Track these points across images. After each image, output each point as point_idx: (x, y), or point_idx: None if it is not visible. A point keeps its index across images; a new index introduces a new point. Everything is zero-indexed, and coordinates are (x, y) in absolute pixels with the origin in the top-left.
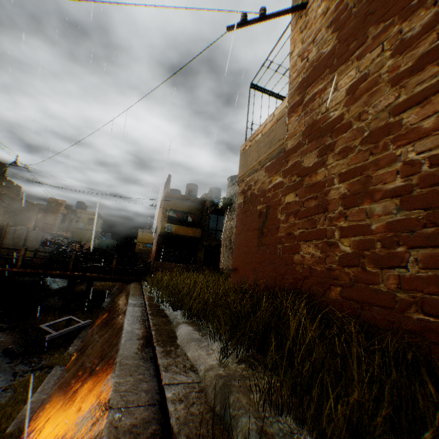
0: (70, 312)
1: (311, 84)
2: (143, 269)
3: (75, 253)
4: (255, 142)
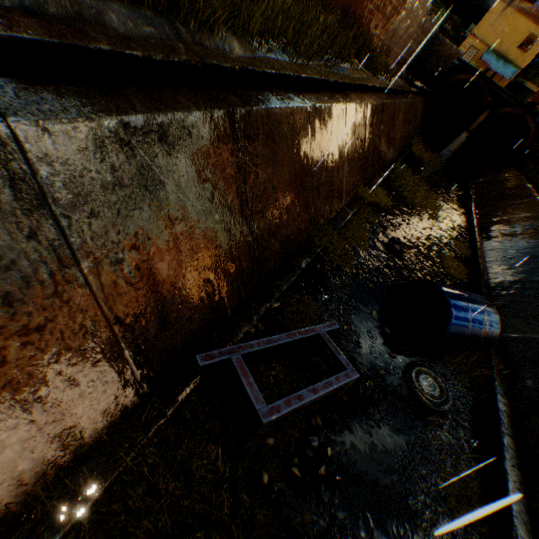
0: None
1: None
2: None
3: None
4: None
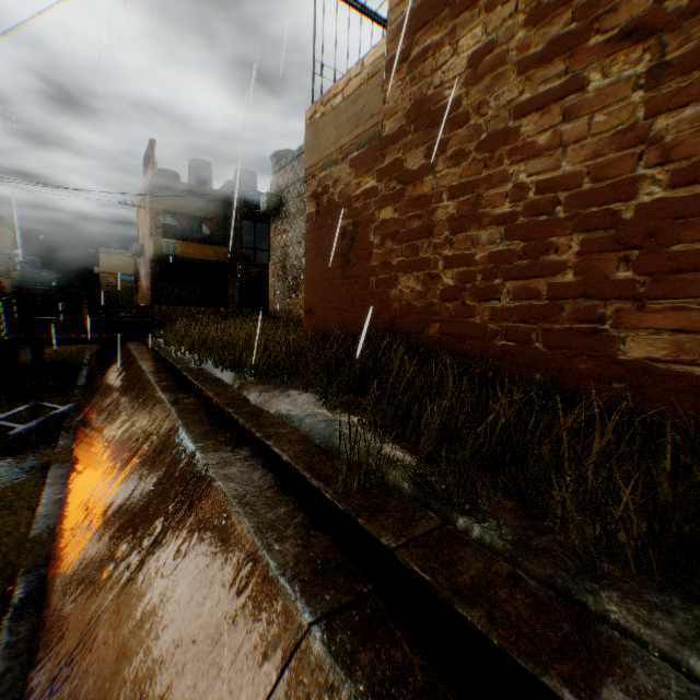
0: (23, 398)
1: (422, 27)
2: (136, 321)
3: (2, 300)
4: (332, 109)
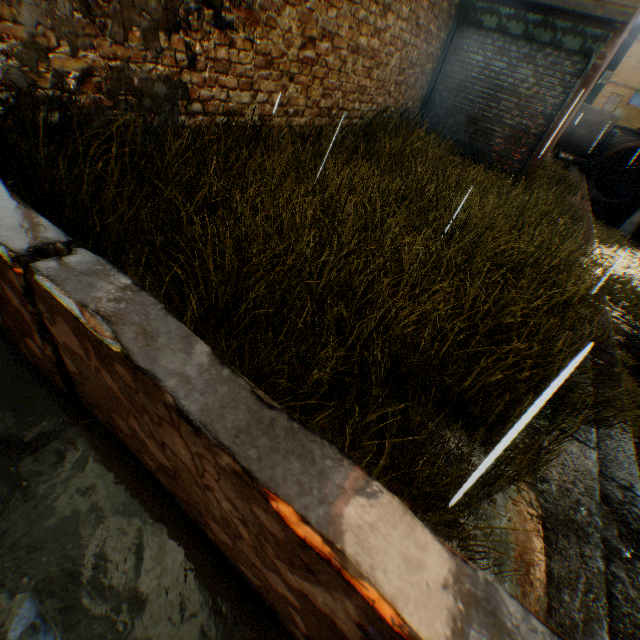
0: None
1: None
2: None
3: None
4: None
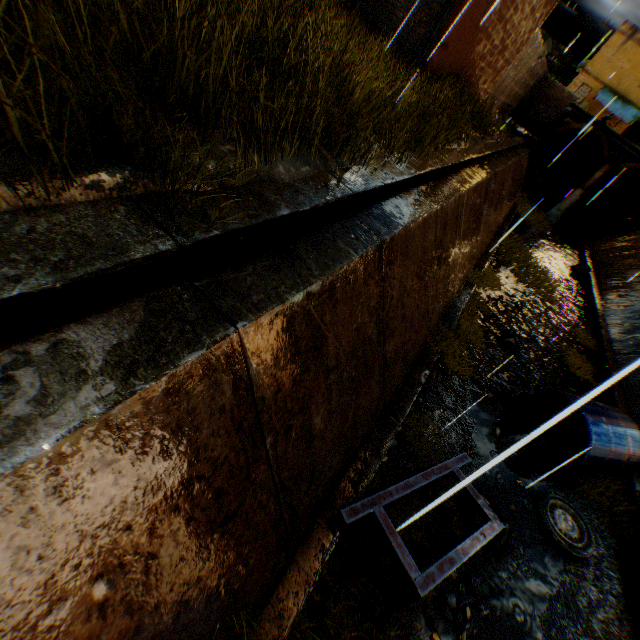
0: None
1: None
2: None
3: None
4: None
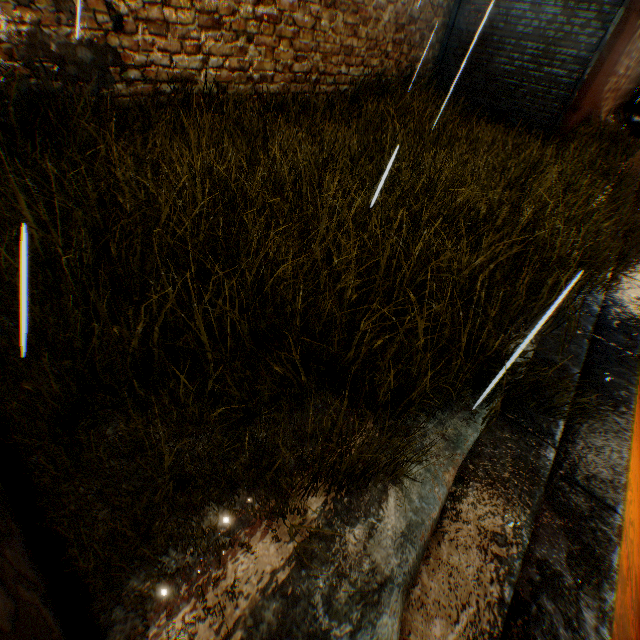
0: None
1: None
2: None
3: None
4: None
